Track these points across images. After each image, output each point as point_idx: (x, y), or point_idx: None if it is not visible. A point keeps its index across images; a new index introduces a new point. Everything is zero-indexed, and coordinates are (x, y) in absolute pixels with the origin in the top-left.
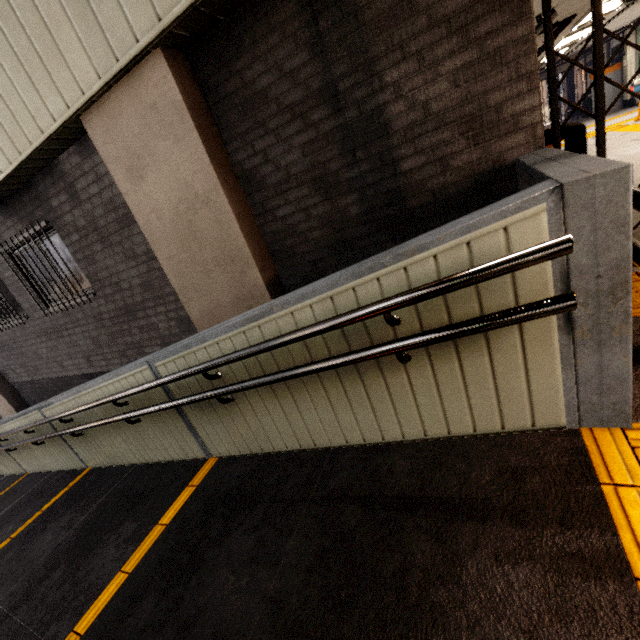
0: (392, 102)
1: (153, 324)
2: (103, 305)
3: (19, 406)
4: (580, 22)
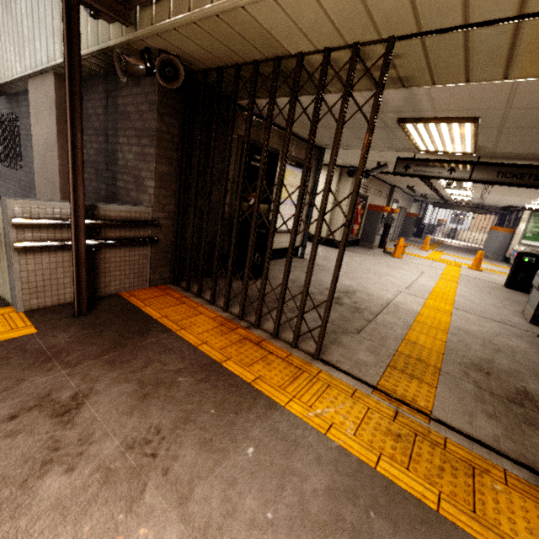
0: (120, 152)
1: None
2: (23, 176)
3: None
4: (440, 183)
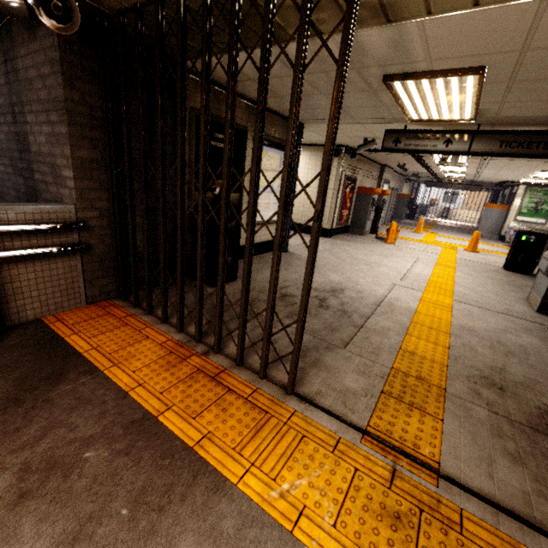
0: (30, 134)
1: None
2: None
3: None
4: (433, 159)
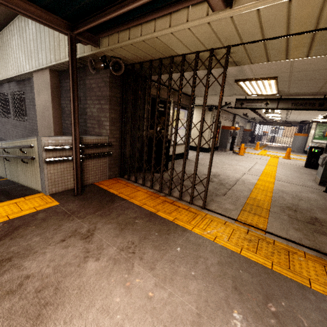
0: (88, 108)
1: None
2: (28, 124)
3: None
4: (261, 111)
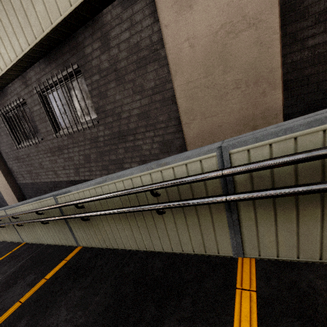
0: None
1: (138, 146)
2: (101, 130)
3: (20, 198)
4: None
